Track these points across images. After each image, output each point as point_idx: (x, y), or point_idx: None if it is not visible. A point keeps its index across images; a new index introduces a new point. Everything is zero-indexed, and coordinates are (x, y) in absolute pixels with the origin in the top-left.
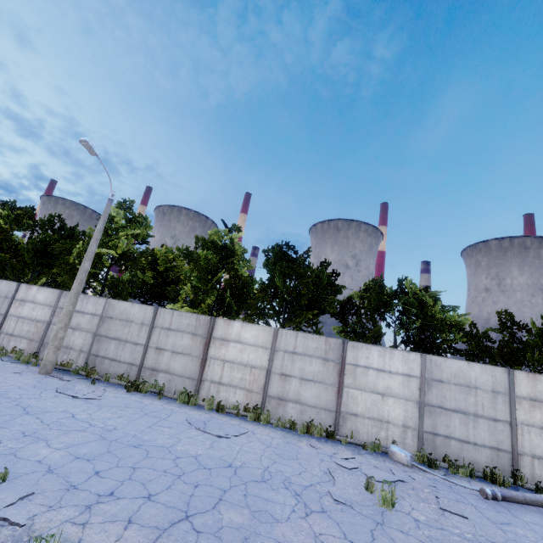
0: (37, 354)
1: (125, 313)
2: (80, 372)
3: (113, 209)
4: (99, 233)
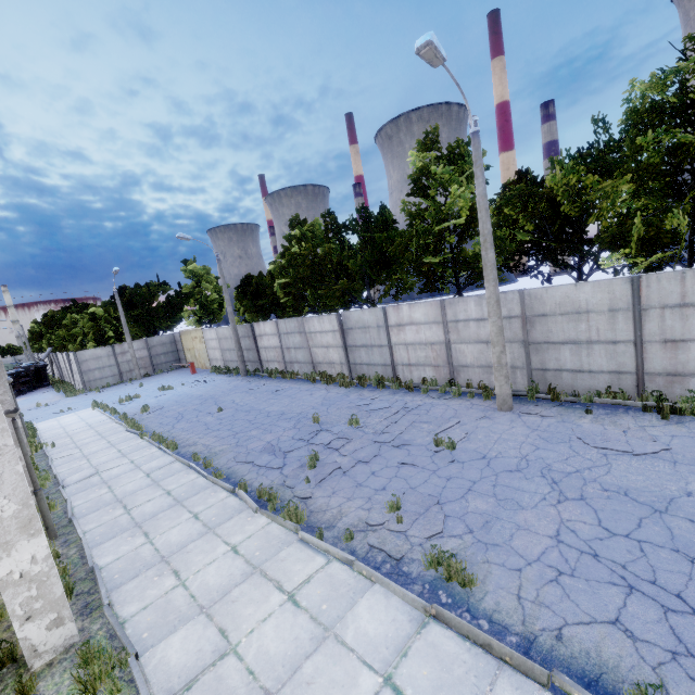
0: (453, 380)
1: (566, 303)
2: (534, 395)
3: (416, 159)
4: (485, 199)
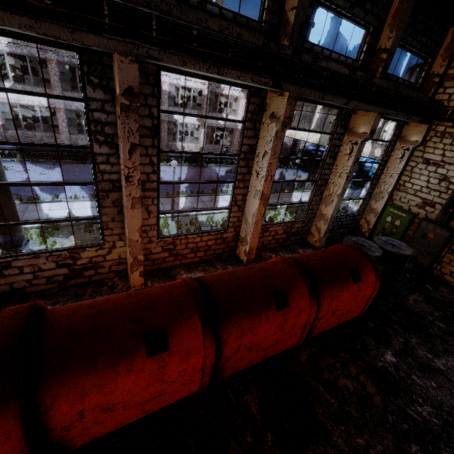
0: None
1: None
2: None
3: None
4: None
